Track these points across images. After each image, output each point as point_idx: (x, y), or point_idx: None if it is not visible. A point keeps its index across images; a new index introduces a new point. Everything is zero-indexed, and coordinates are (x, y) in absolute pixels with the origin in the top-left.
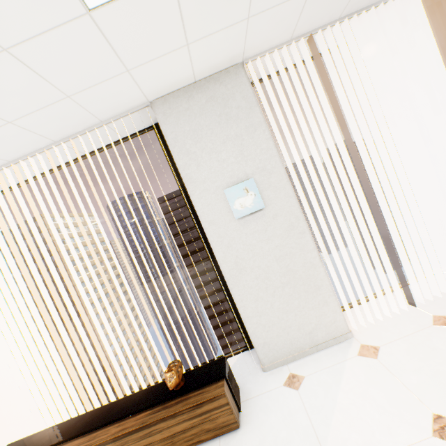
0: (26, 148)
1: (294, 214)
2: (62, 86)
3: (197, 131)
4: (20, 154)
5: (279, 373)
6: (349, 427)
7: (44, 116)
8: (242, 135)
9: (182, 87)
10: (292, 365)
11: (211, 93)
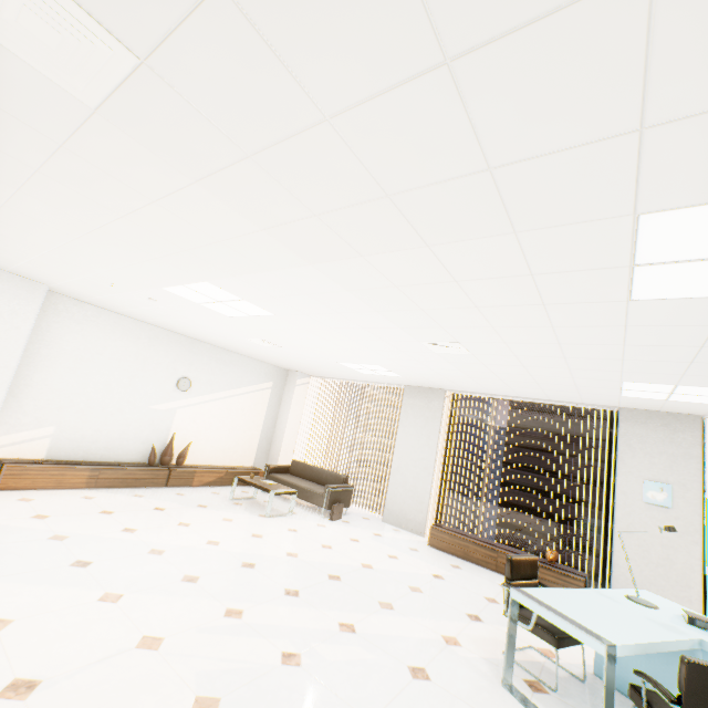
0: (534, 397)
1: (694, 526)
2: (583, 397)
3: (643, 437)
4: (528, 397)
5: None
6: None
7: (561, 397)
8: (677, 456)
9: (646, 409)
10: None
11: (666, 421)
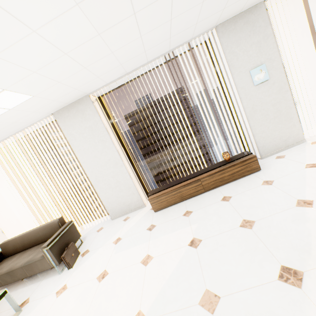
0: (158, 54)
1: (283, 82)
2: (199, 18)
3: (238, 41)
4: (154, 57)
5: (271, 157)
6: (314, 157)
7: (180, 35)
8: (261, 41)
9: (232, 17)
10: (276, 154)
11: (246, 19)
